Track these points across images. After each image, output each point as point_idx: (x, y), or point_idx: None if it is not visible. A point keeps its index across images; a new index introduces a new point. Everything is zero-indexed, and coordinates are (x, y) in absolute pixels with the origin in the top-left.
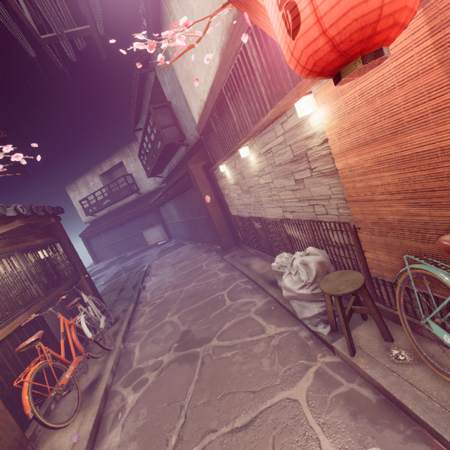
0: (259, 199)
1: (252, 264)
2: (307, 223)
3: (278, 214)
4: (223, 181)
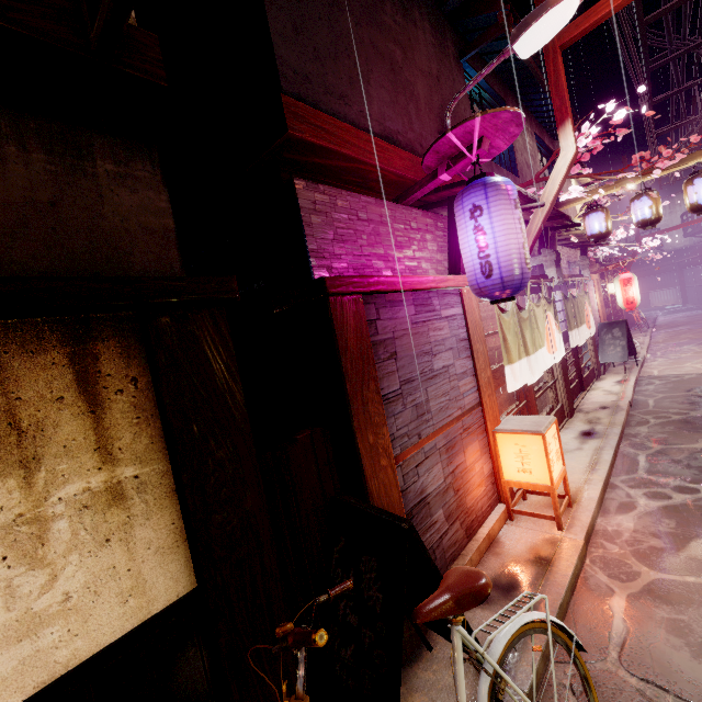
0: None
1: None
2: None
3: None
4: None
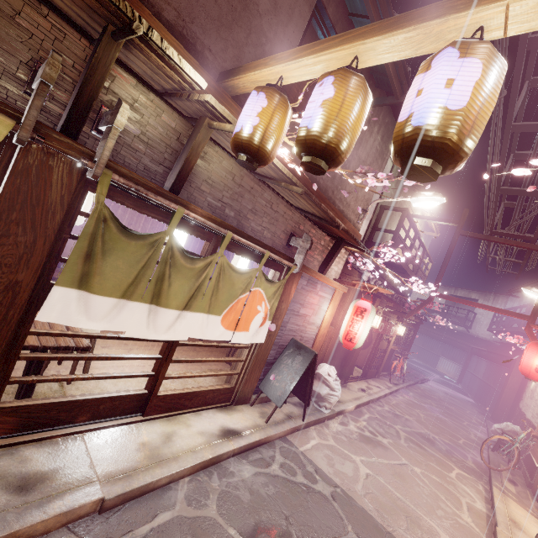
0: (531, 405)
1: None
2: (531, 424)
3: (529, 416)
4: (530, 383)
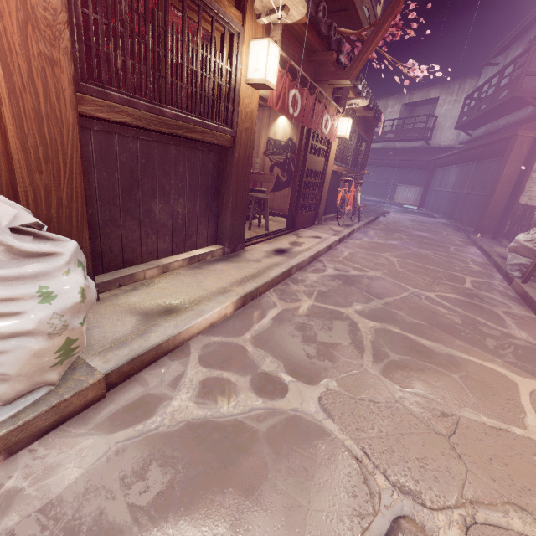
0: None
1: (495, 247)
2: None
3: None
4: None
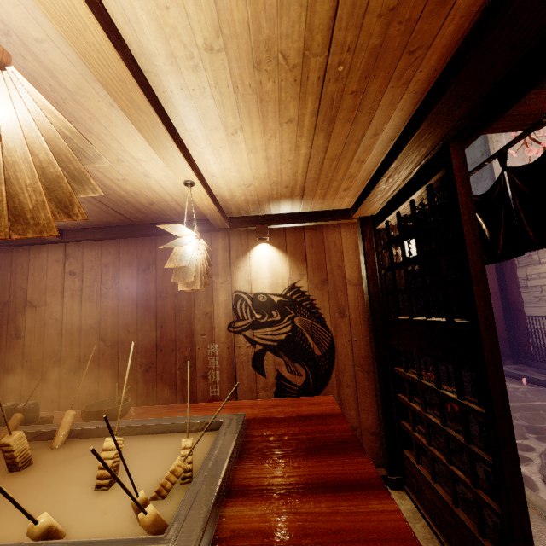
0: None
1: None
2: None
3: None
4: (539, 268)
